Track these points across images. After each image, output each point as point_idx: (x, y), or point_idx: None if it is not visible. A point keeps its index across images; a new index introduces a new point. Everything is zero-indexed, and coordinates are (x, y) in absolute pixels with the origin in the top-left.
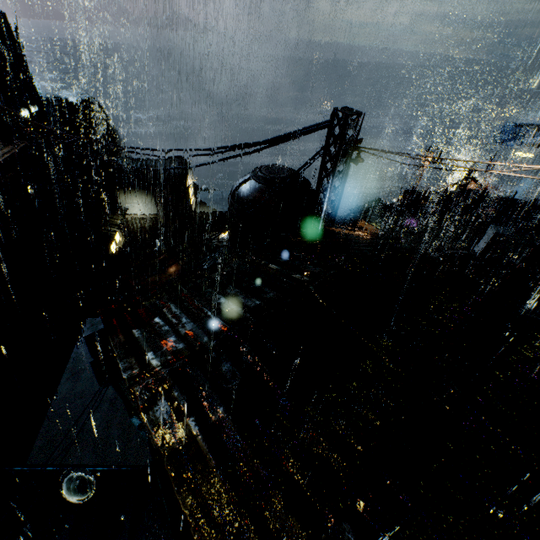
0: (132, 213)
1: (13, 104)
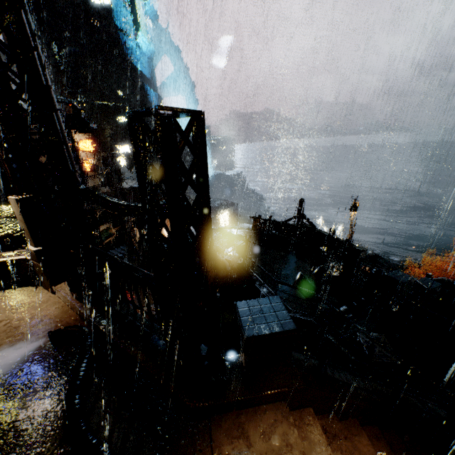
0: None
1: None
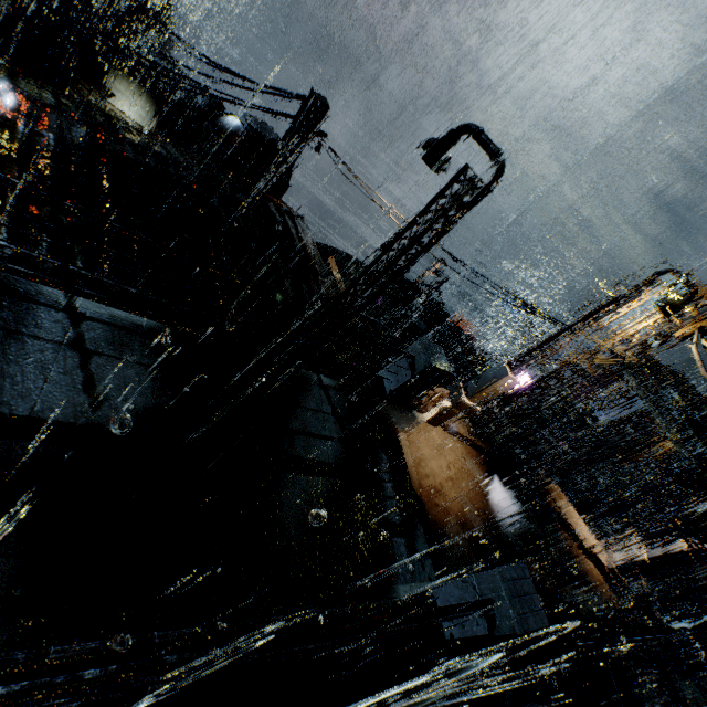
0: (116, 106)
1: None
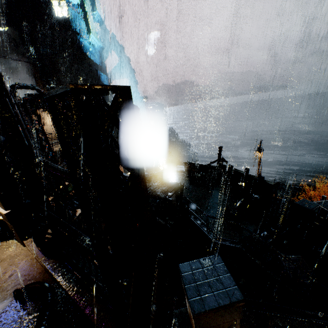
0: None
1: None
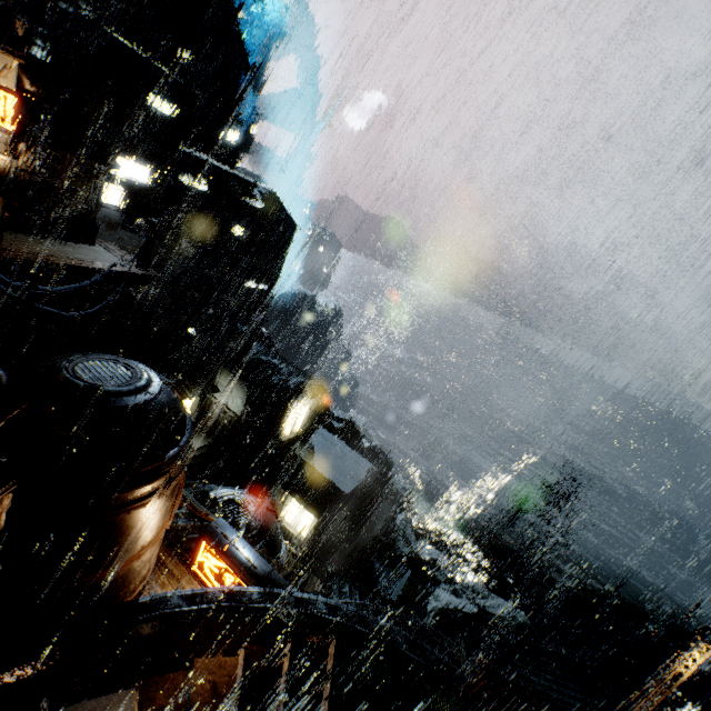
0: (220, 399)
1: (247, 275)
